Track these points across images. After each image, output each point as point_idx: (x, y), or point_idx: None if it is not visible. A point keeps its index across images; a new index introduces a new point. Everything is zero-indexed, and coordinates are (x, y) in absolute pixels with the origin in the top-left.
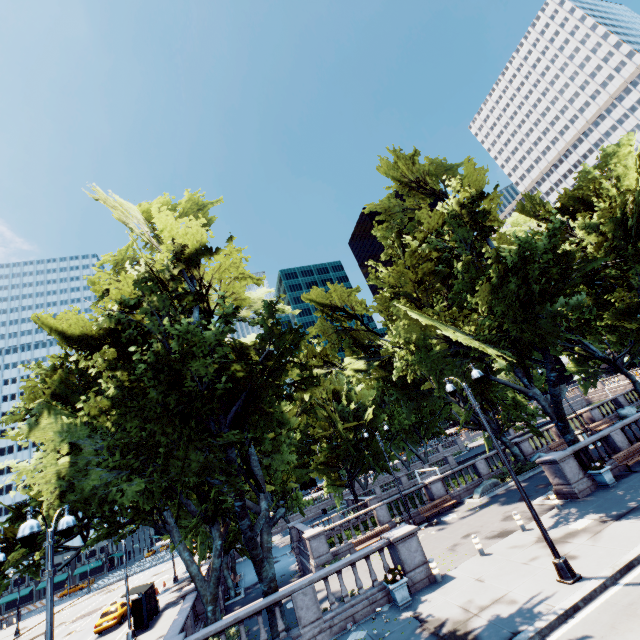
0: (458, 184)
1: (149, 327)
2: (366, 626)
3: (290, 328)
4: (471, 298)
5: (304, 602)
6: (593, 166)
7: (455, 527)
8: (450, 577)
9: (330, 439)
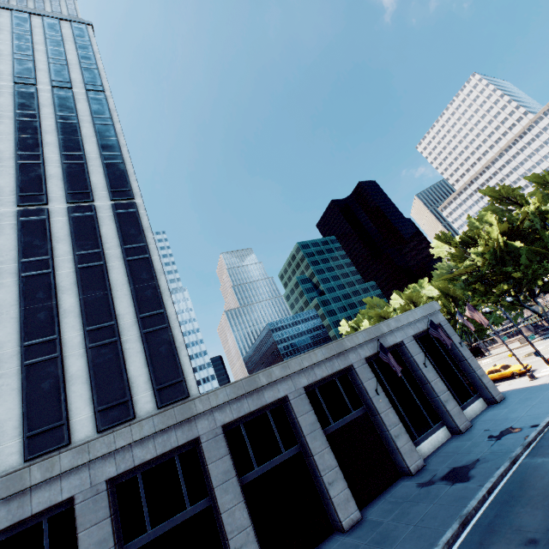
0: None
1: (536, 226)
2: None
3: None
4: None
5: None
6: None
7: None
8: None
9: None
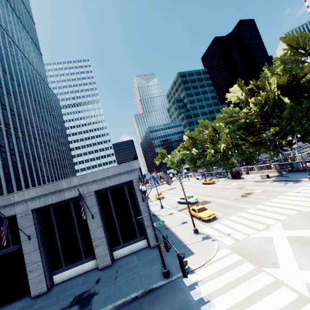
0: None
1: None
2: None
3: None
4: None
5: None
6: None
7: None
8: None
9: None
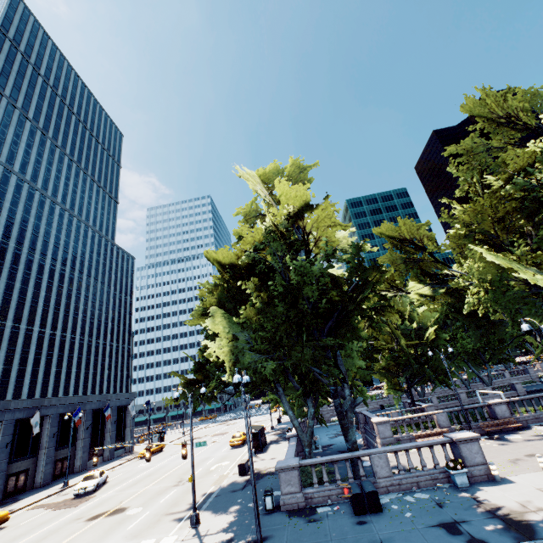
0: None
1: (272, 263)
2: (428, 492)
3: (373, 267)
4: None
5: (379, 463)
6: None
7: (518, 446)
8: (509, 481)
9: (391, 350)
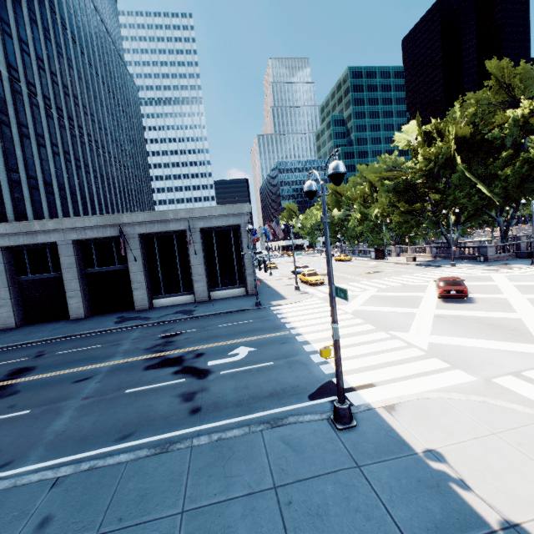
0: None
1: (506, 142)
2: None
3: None
4: None
5: (523, 246)
6: None
7: None
8: None
9: None
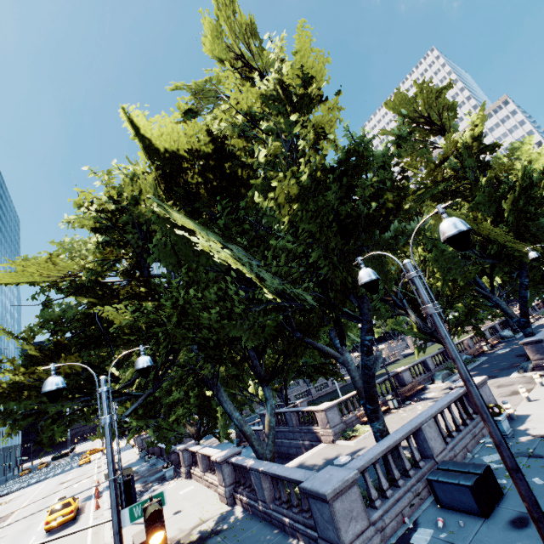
0: (478, 119)
1: None
2: (490, 452)
3: (397, 186)
4: (504, 202)
5: (431, 434)
6: (503, 155)
7: None
8: (523, 415)
9: None
